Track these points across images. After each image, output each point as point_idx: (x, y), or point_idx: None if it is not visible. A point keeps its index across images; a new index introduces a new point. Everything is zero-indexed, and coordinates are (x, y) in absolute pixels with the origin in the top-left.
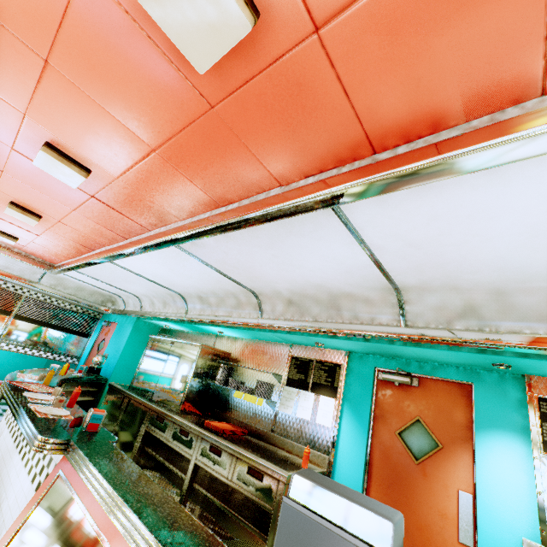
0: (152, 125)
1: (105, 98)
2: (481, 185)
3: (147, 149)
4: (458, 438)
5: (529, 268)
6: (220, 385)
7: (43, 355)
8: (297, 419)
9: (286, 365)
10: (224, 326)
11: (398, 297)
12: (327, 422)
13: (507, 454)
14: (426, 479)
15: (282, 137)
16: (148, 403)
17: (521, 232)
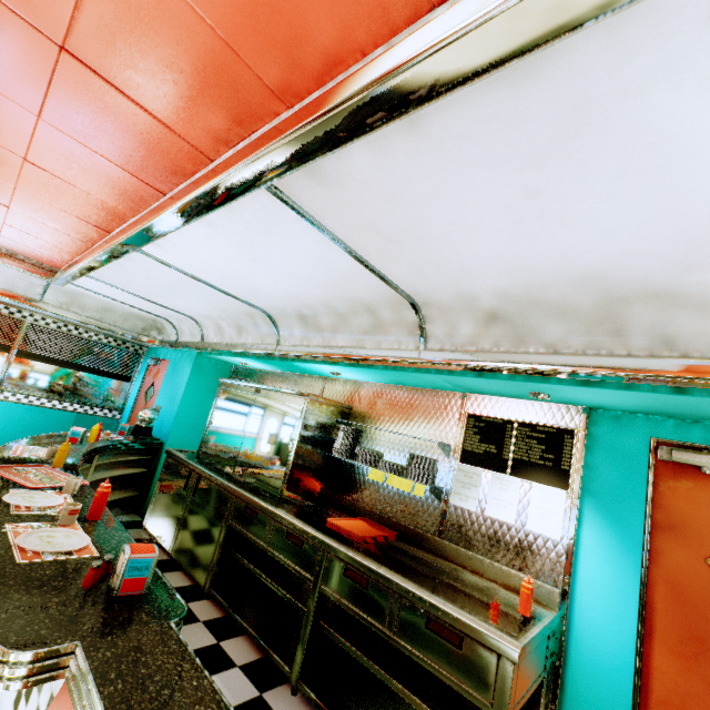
0: None
1: None
2: None
3: None
4: None
5: None
6: (342, 457)
7: (68, 408)
8: (486, 519)
9: (458, 428)
10: (345, 365)
11: None
12: (552, 530)
13: None
14: None
15: None
16: (228, 485)
17: None
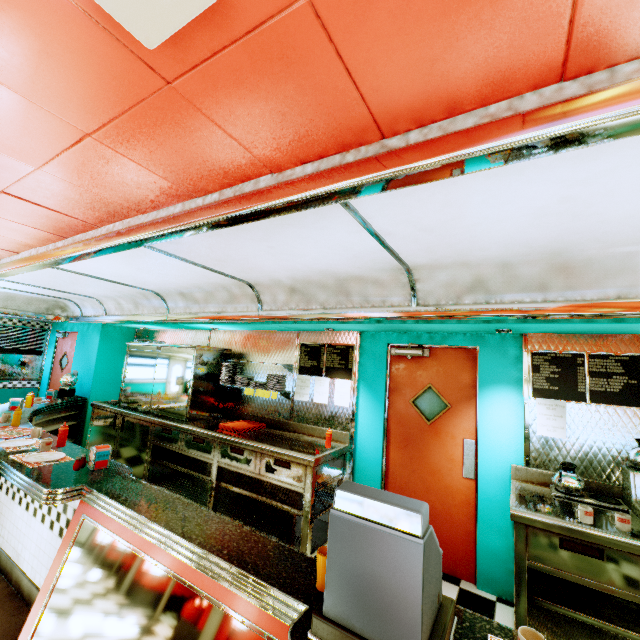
0: (79, 103)
1: None
2: (495, 174)
3: (77, 133)
4: (464, 397)
5: (534, 243)
6: (227, 384)
7: None
8: (314, 404)
9: (296, 354)
10: (218, 323)
11: (409, 277)
12: (345, 403)
13: (503, 403)
14: (437, 435)
15: (270, 120)
16: (148, 418)
17: (530, 213)
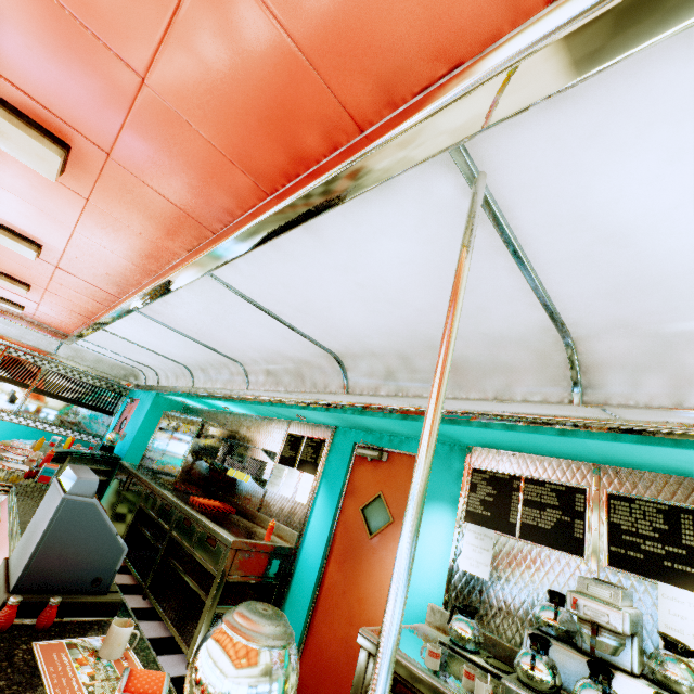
0: (59, 211)
1: (18, 192)
2: (284, 260)
3: (70, 229)
4: None
5: (399, 332)
6: (219, 463)
7: (63, 433)
8: (281, 497)
9: (282, 442)
10: (224, 400)
11: (339, 364)
12: (304, 499)
13: (438, 525)
14: (374, 553)
15: (147, 221)
16: (146, 480)
17: (353, 298)
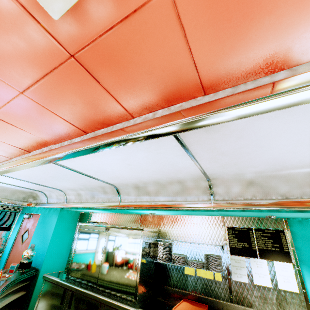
0: None
1: None
2: None
3: None
4: None
5: None
6: (165, 262)
7: None
8: (255, 286)
9: (224, 235)
10: (162, 209)
11: None
12: (292, 287)
13: None
14: None
15: None
16: (98, 297)
17: None
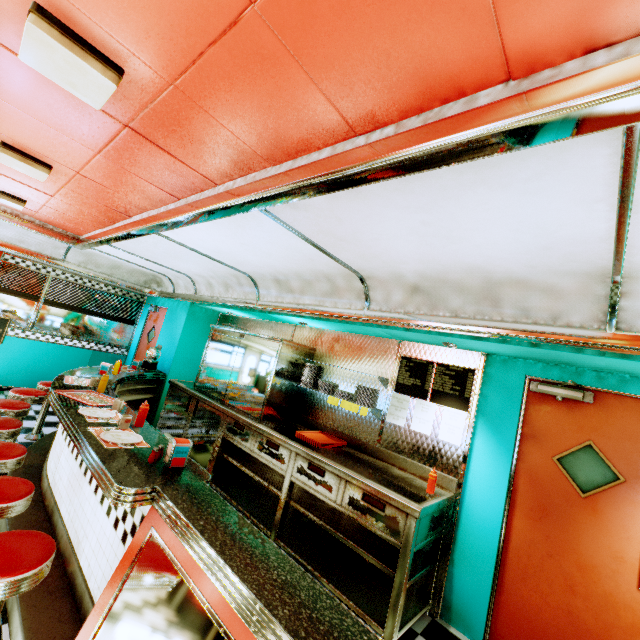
0: None
1: None
2: None
3: (236, 4)
4: None
5: None
6: (308, 387)
7: (86, 346)
8: (411, 432)
9: (394, 367)
10: (310, 318)
11: (614, 288)
12: (455, 439)
13: None
14: (596, 516)
15: None
16: (221, 407)
17: None
